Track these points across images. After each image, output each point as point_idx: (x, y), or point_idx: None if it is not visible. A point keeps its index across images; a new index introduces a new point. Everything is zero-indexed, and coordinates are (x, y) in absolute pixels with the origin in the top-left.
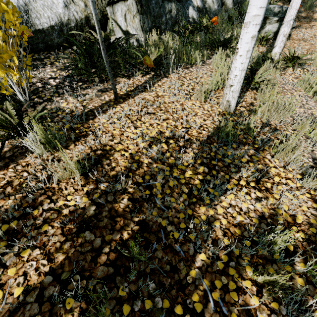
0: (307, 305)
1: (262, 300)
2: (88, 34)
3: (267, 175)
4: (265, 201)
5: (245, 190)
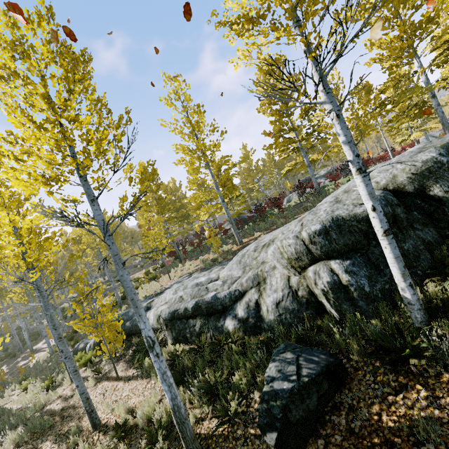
0: None
1: None
2: None
3: None
4: None
5: None
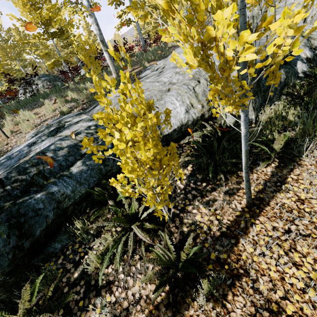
0: None
1: None
2: (204, 130)
3: None
4: None
5: None
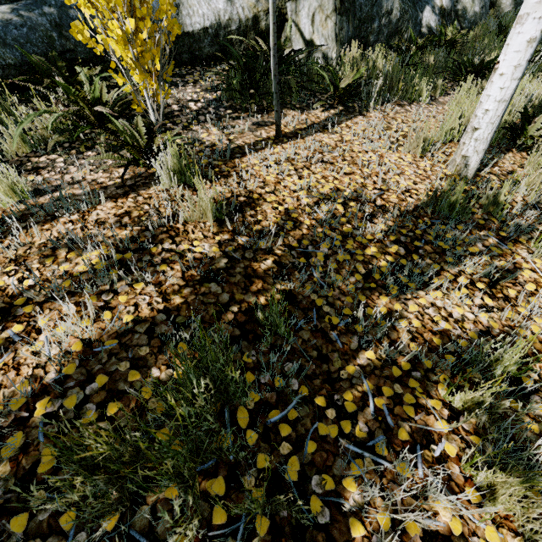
0: (533, 448)
1: (454, 424)
2: (253, 43)
3: (511, 275)
4: (498, 313)
5: (465, 292)
